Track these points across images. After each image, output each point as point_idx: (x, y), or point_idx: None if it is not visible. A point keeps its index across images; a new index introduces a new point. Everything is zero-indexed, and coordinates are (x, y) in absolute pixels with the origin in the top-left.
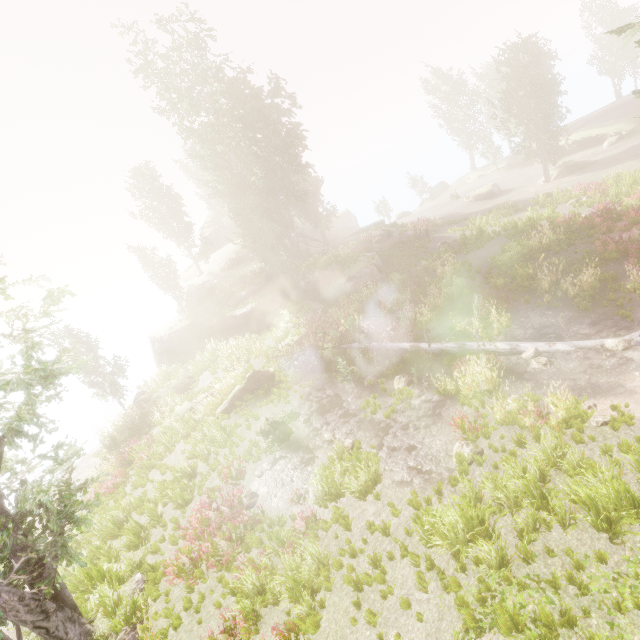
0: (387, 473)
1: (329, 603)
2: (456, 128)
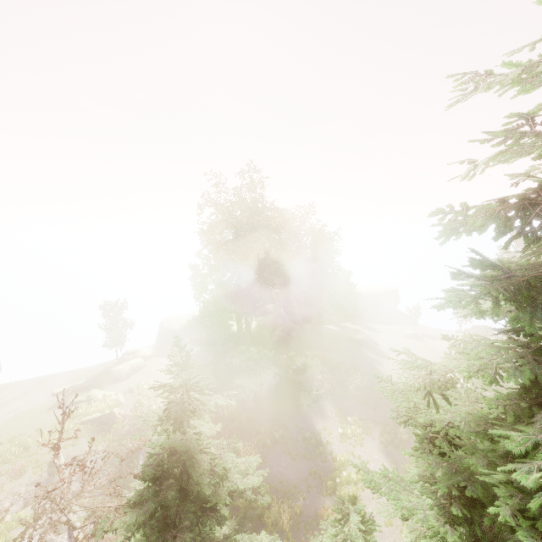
0: None
1: None
2: None
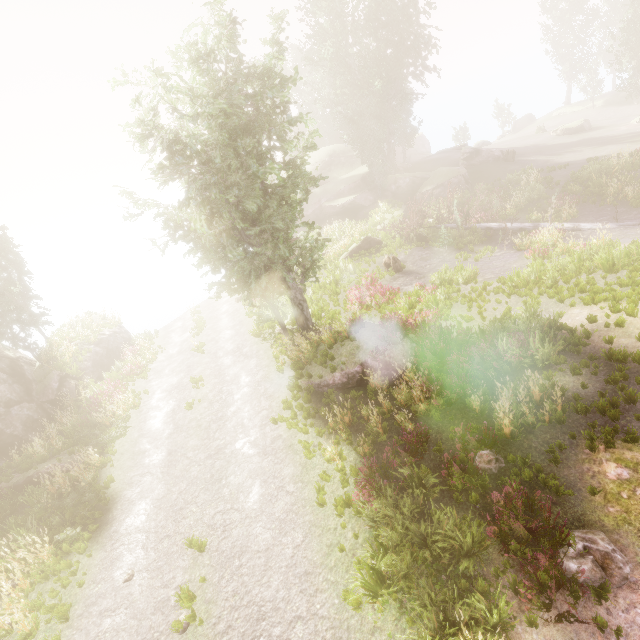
0: (479, 277)
1: (451, 311)
2: (562, 54)
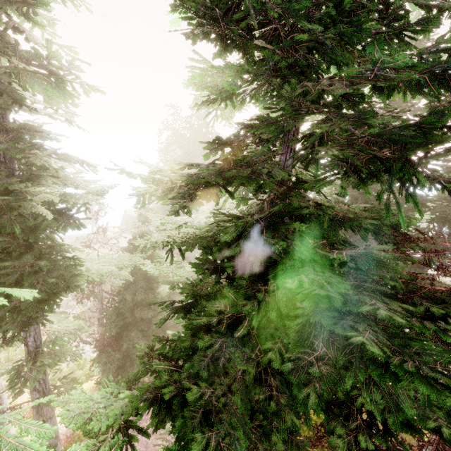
0: None
1: None
2: None
